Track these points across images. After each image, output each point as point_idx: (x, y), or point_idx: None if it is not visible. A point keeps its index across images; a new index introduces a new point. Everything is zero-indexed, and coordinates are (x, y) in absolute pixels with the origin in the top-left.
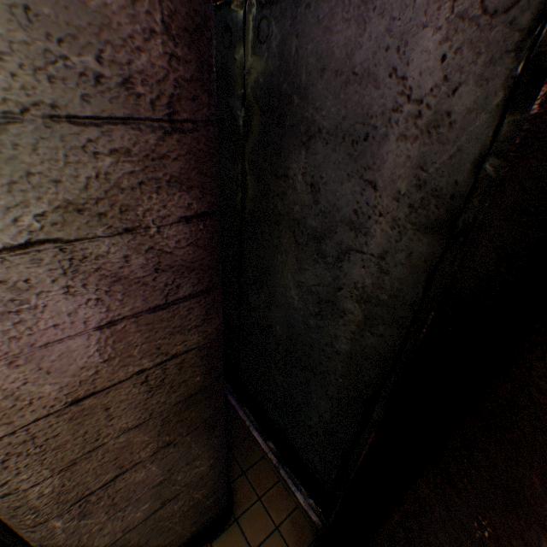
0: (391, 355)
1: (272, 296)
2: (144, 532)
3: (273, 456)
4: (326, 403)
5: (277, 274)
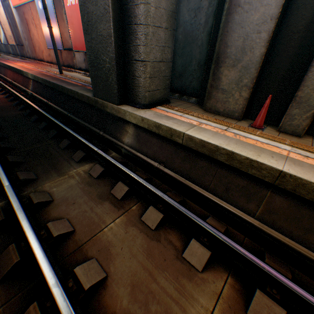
0: (216, 10)
1: (178, 25)
2: (157, 71)
3: (178, 99)
4: (197, 51)
5: (180, 13)
